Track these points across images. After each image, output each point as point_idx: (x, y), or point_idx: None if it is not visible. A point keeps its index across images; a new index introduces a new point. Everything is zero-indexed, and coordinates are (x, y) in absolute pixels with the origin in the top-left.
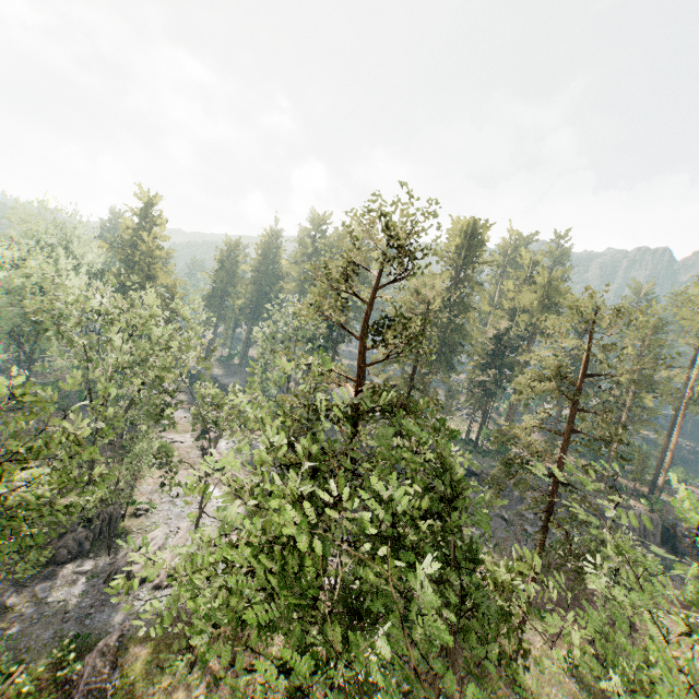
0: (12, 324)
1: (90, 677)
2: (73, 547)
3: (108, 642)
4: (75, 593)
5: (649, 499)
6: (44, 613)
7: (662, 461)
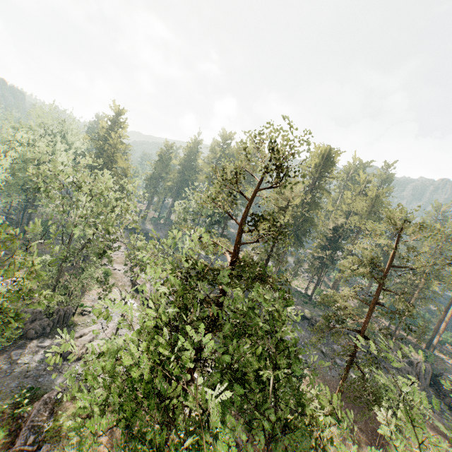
0: (23, 181)
1: (34, 417)
2: (39, 330)
3: (50, 396)
4: (36, 359)
5: (425, 353)
6: (14, 369)
7: (438, 328)
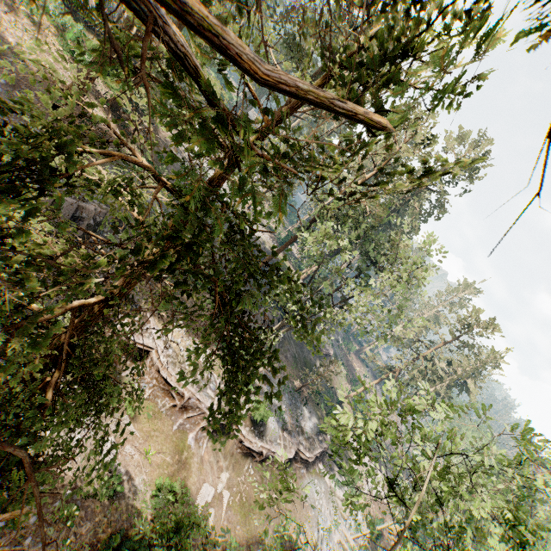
0: None
1: None
2: None
3: None
4: None
5: None
6: None
7: None
